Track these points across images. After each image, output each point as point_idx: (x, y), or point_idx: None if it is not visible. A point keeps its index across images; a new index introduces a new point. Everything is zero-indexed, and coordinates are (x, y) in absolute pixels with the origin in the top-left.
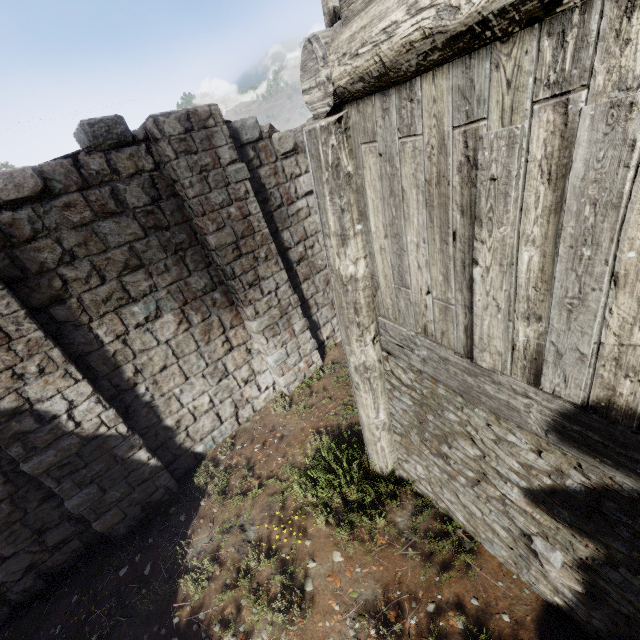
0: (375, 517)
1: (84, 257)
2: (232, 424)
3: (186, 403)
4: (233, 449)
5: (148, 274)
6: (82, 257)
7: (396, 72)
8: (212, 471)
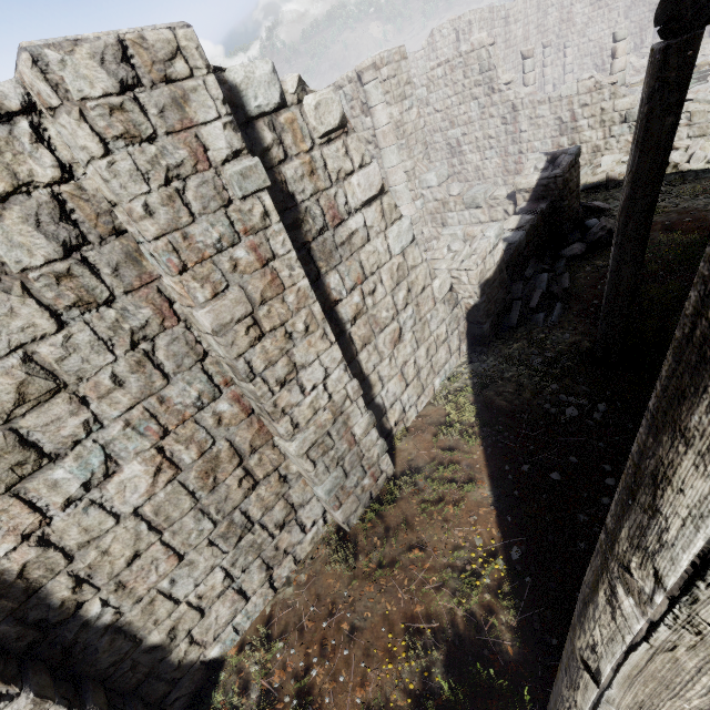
0: None
1: None
2: (264, 595)
3: (183, 596)
4: (270, 649)
5: (77, 401)
6: None
7: None
8: (239, 704)
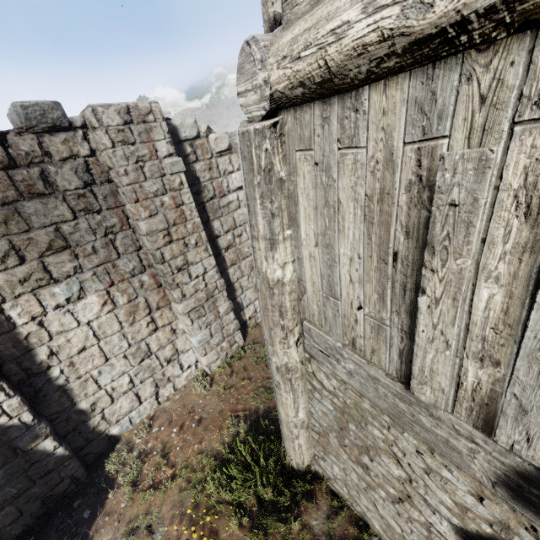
0: (290, 520)
1: (2, 236)
2: (151, 403)
3: (104, 385)
4: (150, 431)
5: (74, 255)
6: (0, 236)
7: (342, 78)
8: (125, 457)
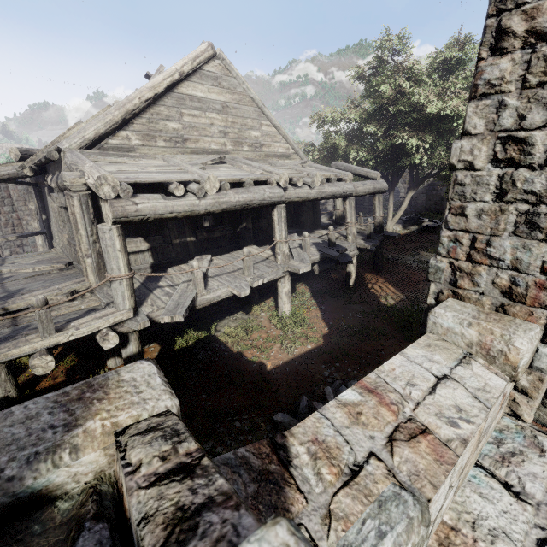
0: None
1: None
2: None
3: None
4: None
5: None
6: None
7: None
8: None
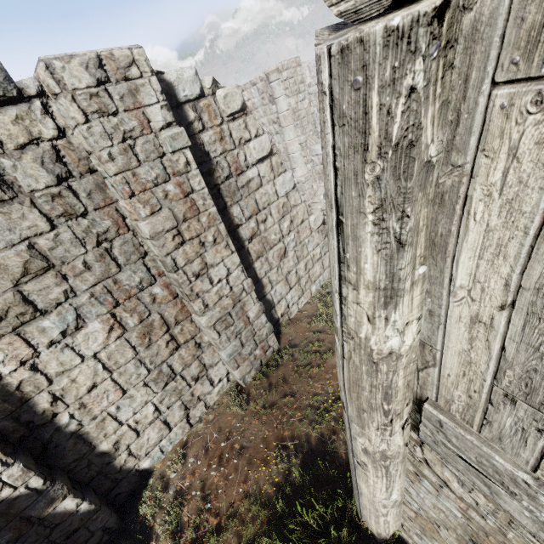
0: None
1: None
2: (182, 428)
3: (125, 420)
4: (185, 463)
5: (60, 277)
6: None
7: None
8: (160, 497)
